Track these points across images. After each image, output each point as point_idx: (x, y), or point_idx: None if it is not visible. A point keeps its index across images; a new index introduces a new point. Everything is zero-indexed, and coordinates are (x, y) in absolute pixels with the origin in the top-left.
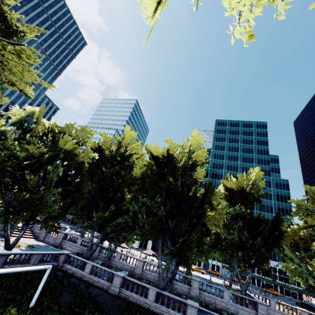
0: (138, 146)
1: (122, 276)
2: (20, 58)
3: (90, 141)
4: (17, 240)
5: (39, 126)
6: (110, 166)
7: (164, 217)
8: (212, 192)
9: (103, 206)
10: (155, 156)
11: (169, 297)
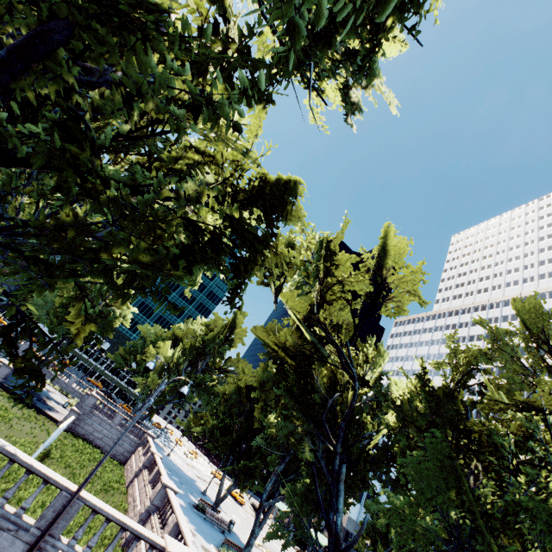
0: None
1: None
2: None
3: None
4: None
5: None
6: None
7: None
8: None
9: None
10: None
11: None
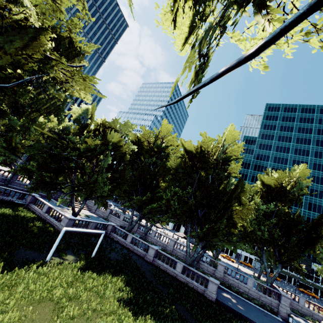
0: (174, 138)
1: (156, 249)
2: (84, 81)
3: (132, 133)
4: (80, 211)
5: (92, 122)
6: (148, 155)
7: (194, 206)
8: (242, 188)
9: (141, 191)
10: (189, 149)
11: (195, 273)
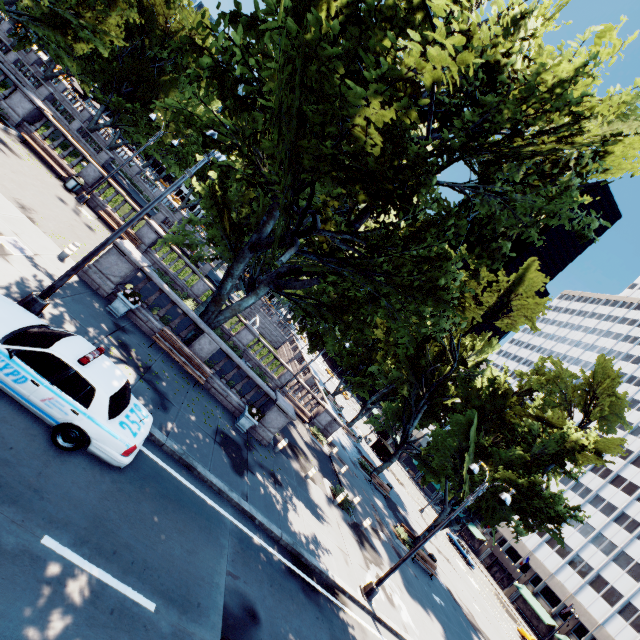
0: None
1: (52, 92)
2: None
3: None
4: None
5: None
6: None
7: (117, 73)
8: (174, 88)
9: None
10: None
11: None
